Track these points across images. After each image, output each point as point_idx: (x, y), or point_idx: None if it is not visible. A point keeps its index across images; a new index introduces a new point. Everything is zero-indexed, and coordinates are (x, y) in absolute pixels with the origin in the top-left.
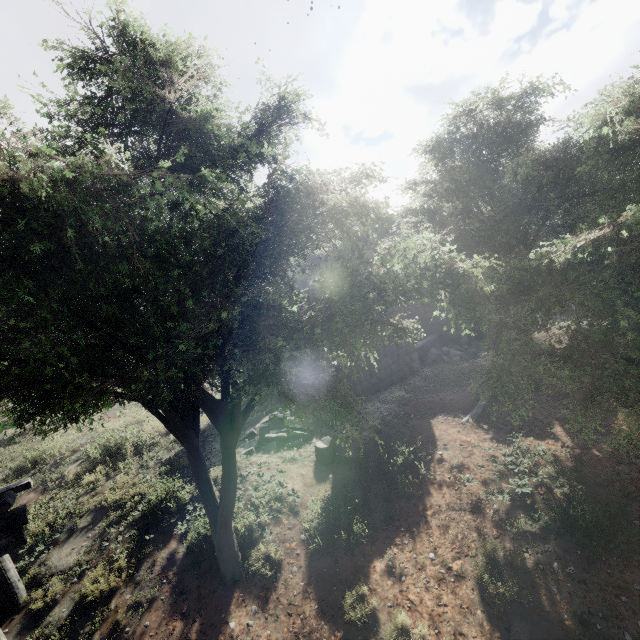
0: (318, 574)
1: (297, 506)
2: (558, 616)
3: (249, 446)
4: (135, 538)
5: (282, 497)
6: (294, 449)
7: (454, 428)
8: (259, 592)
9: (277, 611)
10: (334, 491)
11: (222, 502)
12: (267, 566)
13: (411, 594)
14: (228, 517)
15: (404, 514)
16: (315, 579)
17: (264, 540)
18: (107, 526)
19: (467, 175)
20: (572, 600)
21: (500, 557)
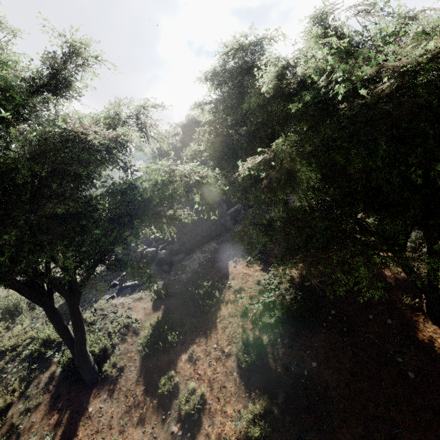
0: (146, 369)
1: (138, 329)
2: (275, 367)
3: (112, 293)
4: (26, 368)
5: (129, 325)
6: (141, 291)
7: (241, 265)
8: (109, 387)
9: (119, 396)
10: (161, 317)
11: (75, 339)
12: (114, 370)
13: (200, 370)
14: (82, 347)
15: (204, 323)
16: (144, 372)
17: (114, 355)
18: (6, 363)
19: (235, 98)
20: (283, 357)
21: (251, 340)
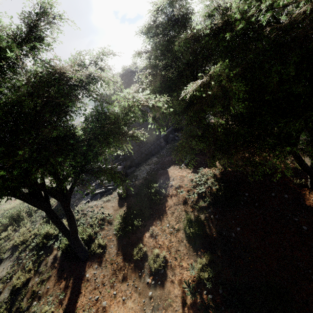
0: (122, 245)
1: (111, 220)
2: (212, 234)
3: (87, 199)
4: (35, 254)
5: (104, 218)
6: (108, 195)
7: (177, 171)
8: (97, 259)
9: (106, 264)
10: (126, 210)
11: (70, 230)
12: (99, 249)
13: (160, 242)
14: (75, 235)
15: (157, 212)
16: (121, 247)
17: (97, 238)
18: (19, 253)
19: (165, 46)
20: (216, 227)
21: (192, 219)
